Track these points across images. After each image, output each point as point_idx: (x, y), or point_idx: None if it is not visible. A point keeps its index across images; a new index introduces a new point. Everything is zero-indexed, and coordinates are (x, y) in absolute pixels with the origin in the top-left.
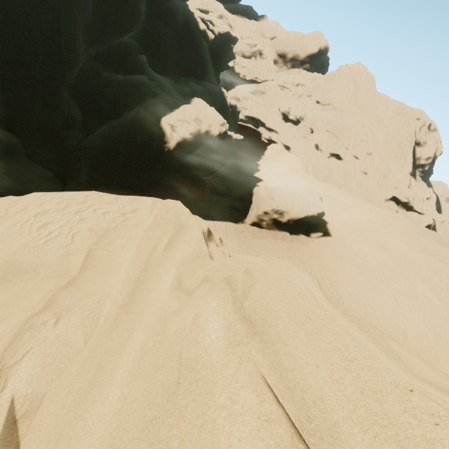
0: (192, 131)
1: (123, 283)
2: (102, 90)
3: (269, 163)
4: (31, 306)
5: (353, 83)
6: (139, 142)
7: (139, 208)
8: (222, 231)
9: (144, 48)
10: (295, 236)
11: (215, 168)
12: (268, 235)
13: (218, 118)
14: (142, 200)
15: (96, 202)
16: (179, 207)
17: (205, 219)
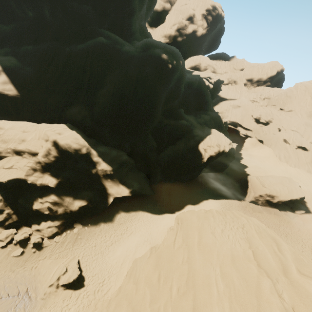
0: (215, 151)
1: (278, 268)
2: (163, 129)
3: (248, 152)
4: (258, 274)
5: (310, 95)
6: (188, 158)
7: (244, 224)
8: (234, 208)
9: (180, 103)
10: (283, 212)
11: (225, 167)
12: (263, 210)
13: (227, 141)
14: (241, 219)
15: (229, 222)
16: (260, 223)
17: (221, 199)
